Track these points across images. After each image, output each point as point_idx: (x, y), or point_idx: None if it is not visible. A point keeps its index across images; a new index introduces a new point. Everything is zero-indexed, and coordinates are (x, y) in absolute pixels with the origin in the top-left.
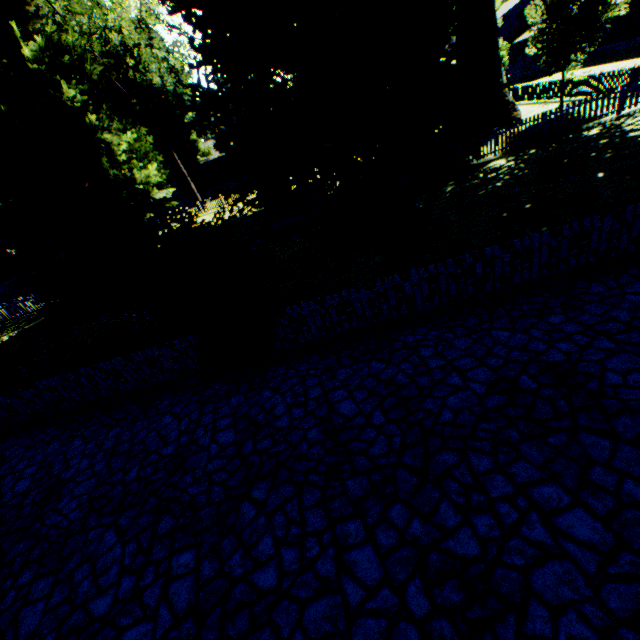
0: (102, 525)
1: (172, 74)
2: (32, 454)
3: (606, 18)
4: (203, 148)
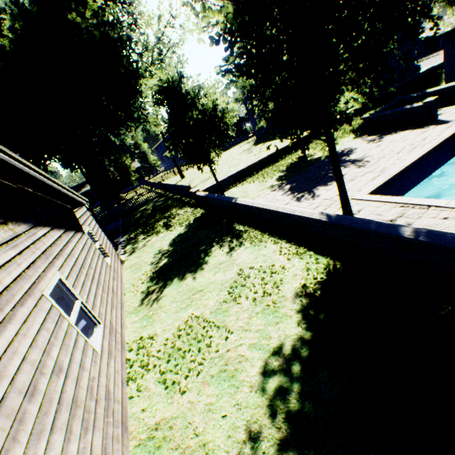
0: None
1: None
2: None
3: (132, 171)
4: None
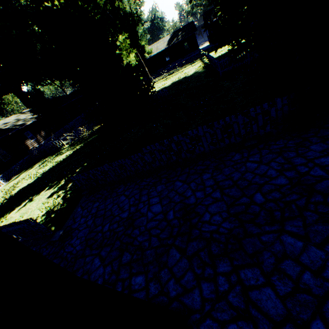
0: (269, 232)
1: (135, 3)
2: (147, 192)
3: None
4: (147, 50)
